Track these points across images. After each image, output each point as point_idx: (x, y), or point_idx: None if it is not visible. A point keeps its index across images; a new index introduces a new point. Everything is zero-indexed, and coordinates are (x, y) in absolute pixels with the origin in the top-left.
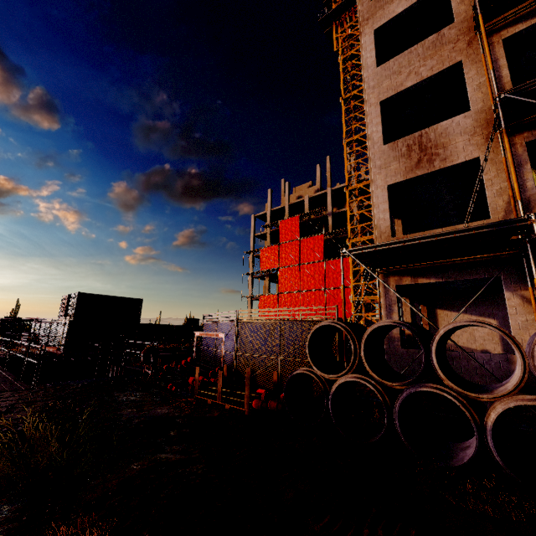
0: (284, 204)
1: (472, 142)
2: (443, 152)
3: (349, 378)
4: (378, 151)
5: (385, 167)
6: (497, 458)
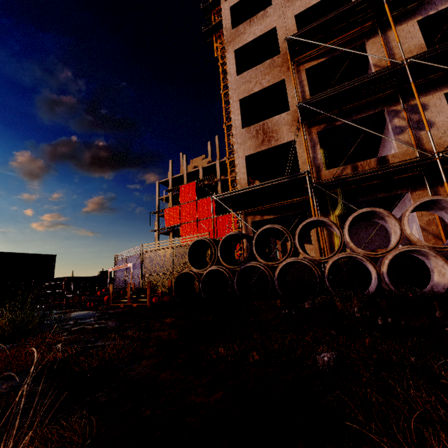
0: (183, 173)
1: (291, 130)
2: (276, 135)
3: (211, 268)
4: (239, 133)
5: (243, 143)
6: (279, 291)
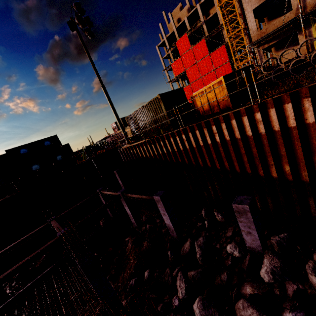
0: (172, 30)
1: None
2: None
3: (260, 76)
4: None
5: (250, 1)
6: (291, 73)
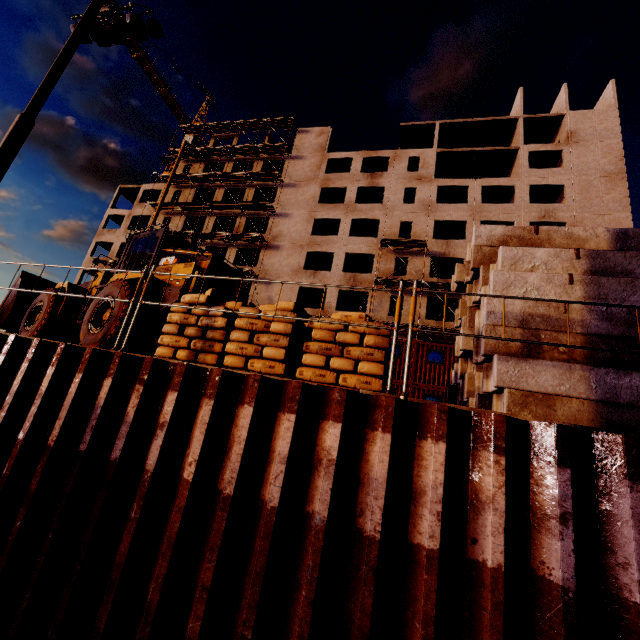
0: None
1: None
2: None
3: None
4: None
5: None
6: None
